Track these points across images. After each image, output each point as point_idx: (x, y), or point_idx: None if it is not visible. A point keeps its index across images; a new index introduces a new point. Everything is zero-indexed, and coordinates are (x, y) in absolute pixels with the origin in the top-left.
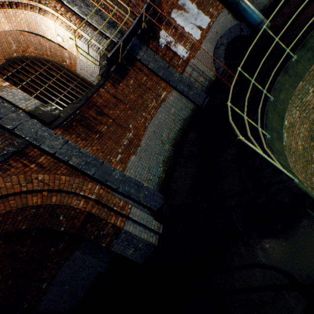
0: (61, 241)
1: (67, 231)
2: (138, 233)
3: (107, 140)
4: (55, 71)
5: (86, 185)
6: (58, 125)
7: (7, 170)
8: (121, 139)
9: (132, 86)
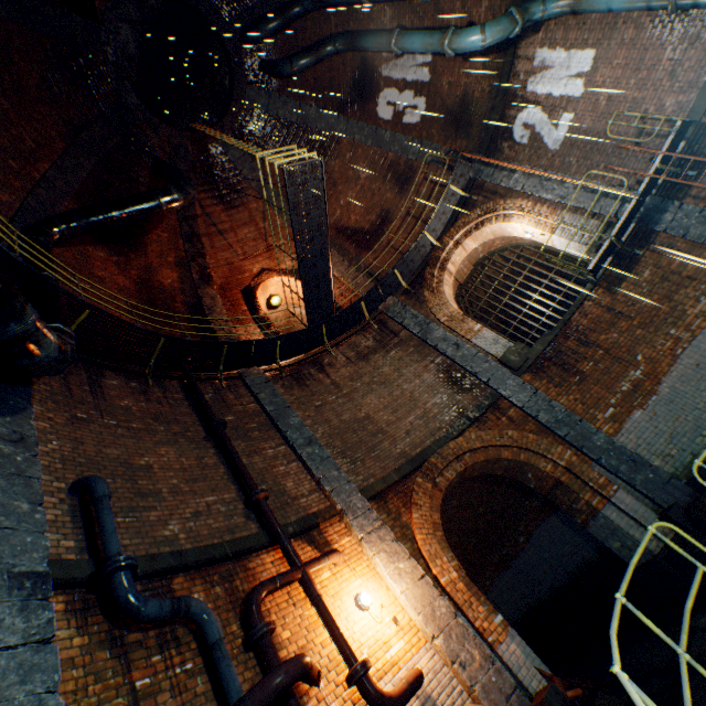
0: (534, 497)
1: (536, 490)
2: (623, 526)
3: (591, 384)
4: (526, 257)
5: (554, 448)
6: (526, 369)
7: (485, 422)
8: (617, 382)
9: (647, 282)
